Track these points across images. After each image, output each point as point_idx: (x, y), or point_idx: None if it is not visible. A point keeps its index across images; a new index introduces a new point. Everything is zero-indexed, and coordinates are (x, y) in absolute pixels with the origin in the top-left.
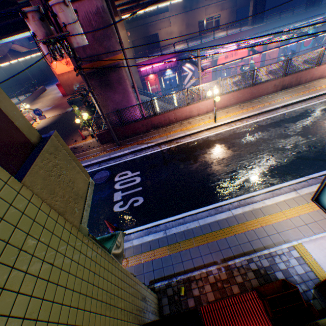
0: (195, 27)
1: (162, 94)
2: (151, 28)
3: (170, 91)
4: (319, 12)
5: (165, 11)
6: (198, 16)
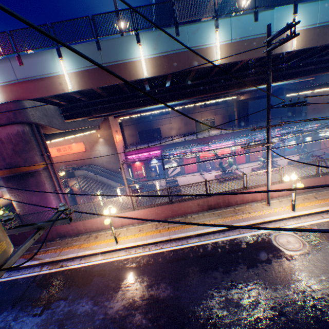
0: (193, 125)
1: (148, 178)
2: (155, 124)
3: (155, 176)
4: (295, 124)
5: (167, 113)
6: (195, 118)
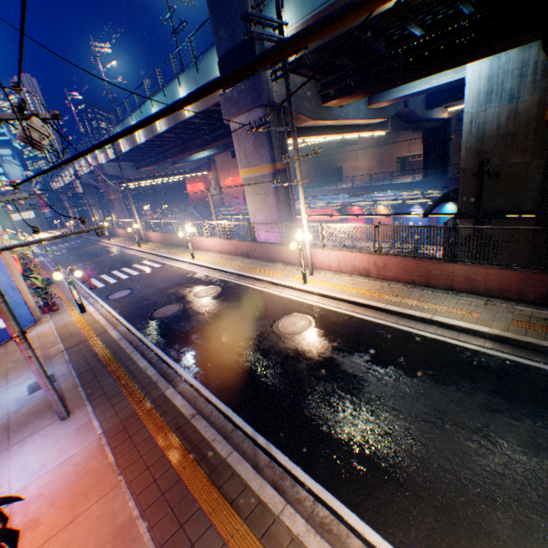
0: (391, 164)
1: None
2: (336, 160)
3: None
4: None
5: (356, 143)
6: (397, 152)
